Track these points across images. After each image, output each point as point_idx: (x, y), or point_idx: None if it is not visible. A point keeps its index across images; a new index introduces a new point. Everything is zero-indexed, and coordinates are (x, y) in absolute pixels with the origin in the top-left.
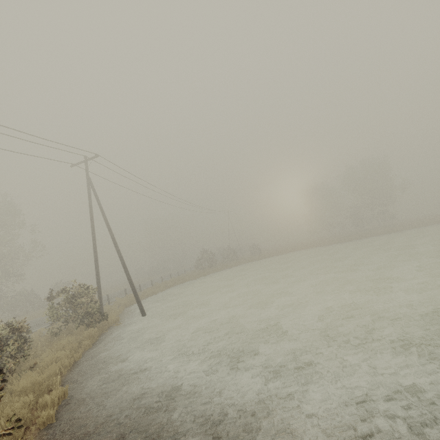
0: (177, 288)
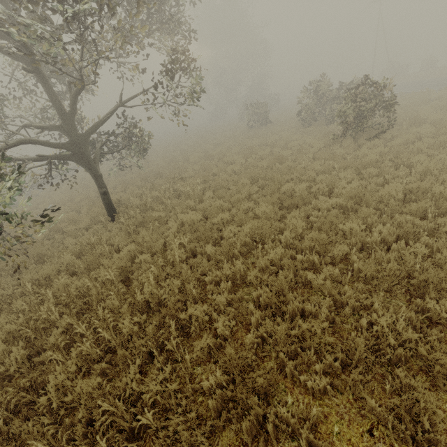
0: None
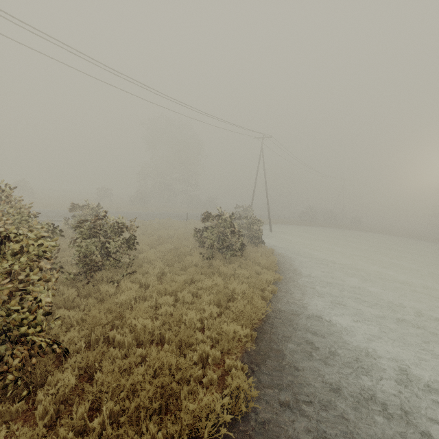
0: (285, 226)
